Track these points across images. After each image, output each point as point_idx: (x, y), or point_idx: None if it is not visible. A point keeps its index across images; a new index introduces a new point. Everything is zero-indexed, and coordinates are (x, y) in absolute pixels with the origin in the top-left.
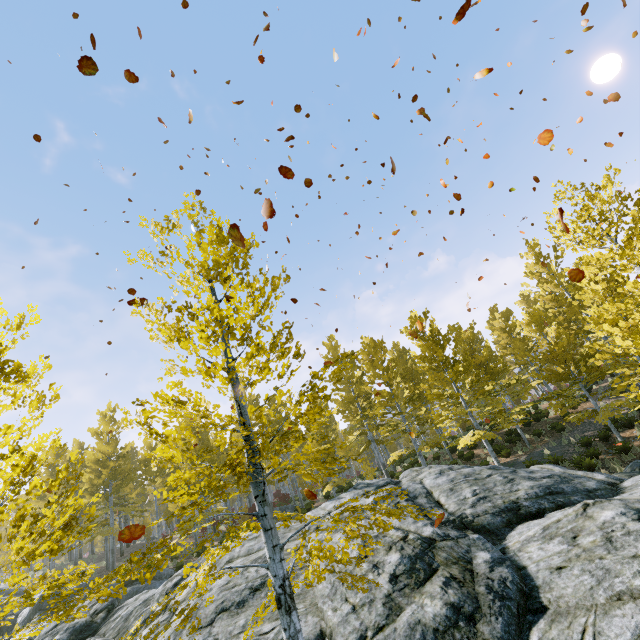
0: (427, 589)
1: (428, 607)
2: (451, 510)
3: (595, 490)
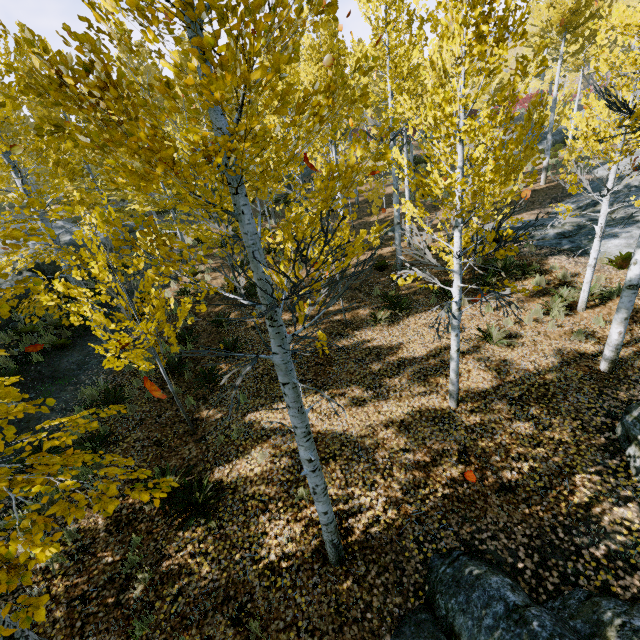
0: None
1: None
2: None
3: None
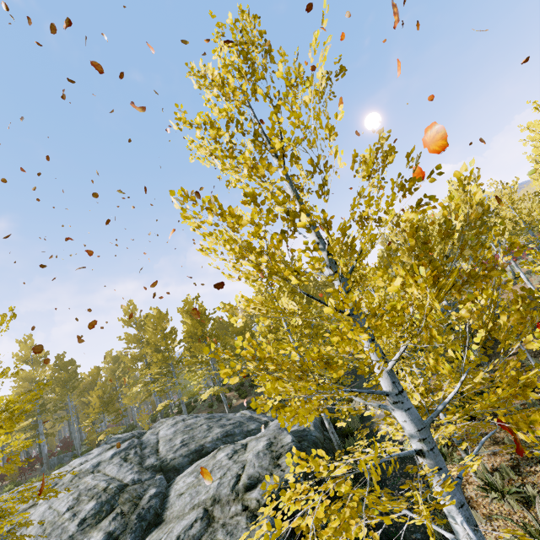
0: (101, 524)
1: (93, 538)
2: (161, 456)
3: (252, 430)
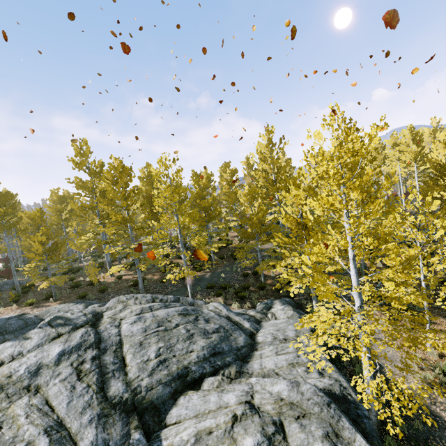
0: None
1: None
2: (131, 377)
3: (242, 348)
